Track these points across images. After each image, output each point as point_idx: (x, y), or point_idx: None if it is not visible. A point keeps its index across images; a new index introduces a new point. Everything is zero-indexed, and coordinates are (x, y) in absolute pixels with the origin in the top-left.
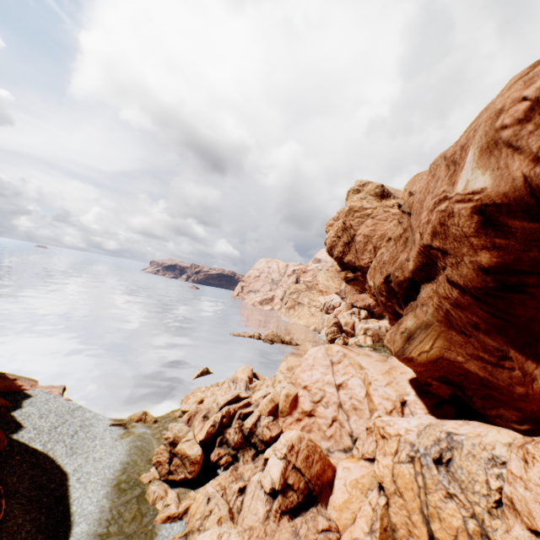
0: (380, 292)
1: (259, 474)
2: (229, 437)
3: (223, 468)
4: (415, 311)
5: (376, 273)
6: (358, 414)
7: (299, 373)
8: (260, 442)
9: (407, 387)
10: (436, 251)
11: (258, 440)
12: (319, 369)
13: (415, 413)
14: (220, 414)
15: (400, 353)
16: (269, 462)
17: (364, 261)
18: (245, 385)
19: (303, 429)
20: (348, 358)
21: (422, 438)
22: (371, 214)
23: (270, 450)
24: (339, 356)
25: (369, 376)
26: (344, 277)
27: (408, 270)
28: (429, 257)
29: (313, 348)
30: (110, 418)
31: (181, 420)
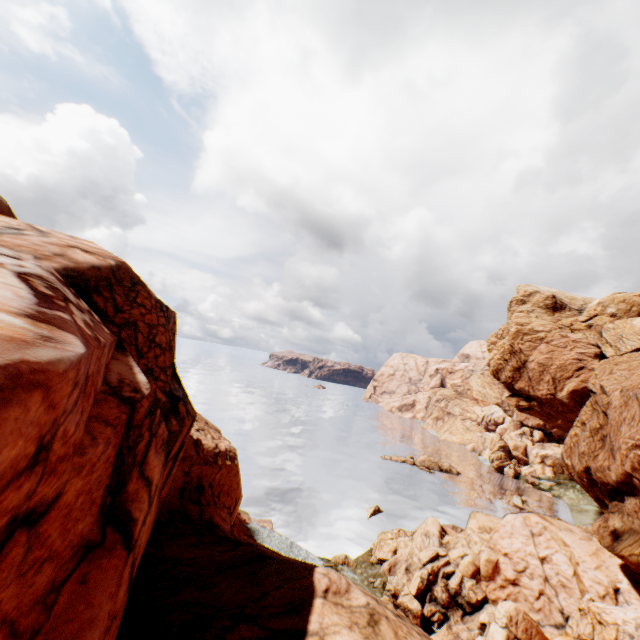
0: (580, 477)
1: (481, 637)
2: (436, 594)
3: (436, 624)
4: (621, 516)
5: (573, 455)
6: (567, 592)
7: (498, 539)
8: (466, 603)
9: (618, 574)
10: (636, 478)
11: (464, 601)
12: (518, 538)
13: (630, 602)
14: (426, 571)
15: (609, 549)
16: (491, 628)
17: (541, 391)
18: (438, 540)
19: (508, 597)
20: (548, 531)
21: (639, 631)
22: (545, 338)
23: (485, 615)
24: (539, 528)
25: (576, 556)
26: (515, 404)
27: (611, 478)
28: (630, 480)
29: (509, 515)
30: (318, 557)
31: (382, 568)
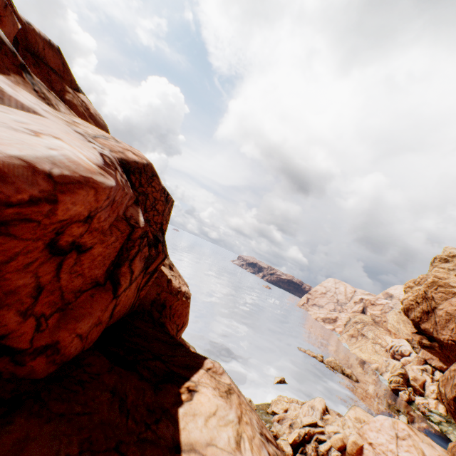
0: (449, 404)
1: None
2: (307, 450)
3: None
4: None
5: (447, 385)
6: None
7: (367, 429)
8: None
9: None
10: None
11: None
12: (384, 435)
13: None
14: (303, 431)
15: None
16: None
17: (444, 336)
18: (320, 414)
19: None
20: (411, 439)
21: None
22: None
23: None
24: (404, 433)
25: None
26: (418, 340)
27: None
28: None
29: (381, 415)
30: None
31: (273, 418)
